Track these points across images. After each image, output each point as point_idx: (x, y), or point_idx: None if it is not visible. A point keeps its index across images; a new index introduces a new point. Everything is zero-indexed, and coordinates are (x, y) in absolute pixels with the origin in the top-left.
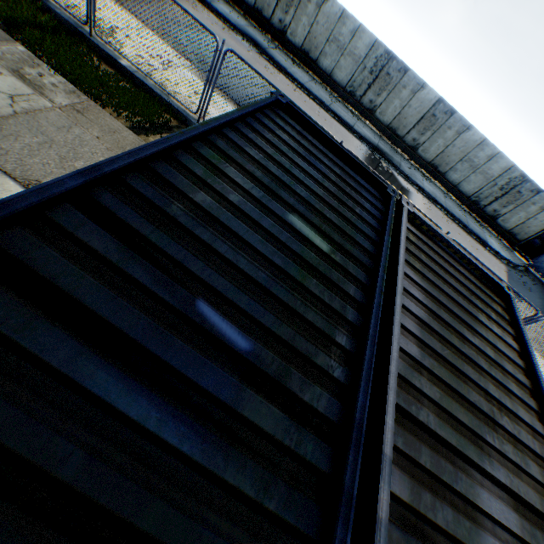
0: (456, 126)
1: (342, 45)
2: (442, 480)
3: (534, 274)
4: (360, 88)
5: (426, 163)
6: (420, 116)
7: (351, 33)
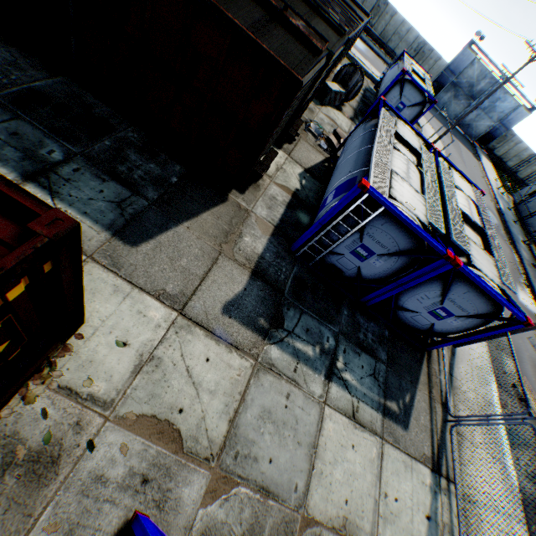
0: (390, 13)
1: None
2: (345, 4)
3: (435, 107)
4: None
5: (376, 39)
6: (372, 8)
7: None
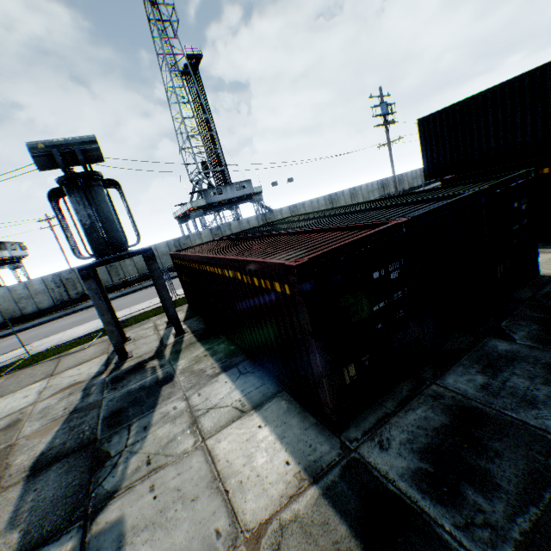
0: (404, 176)
1: (371, 191)
2: None
3: None
4: (383, 194)
5: (408, 190)
6: (397, 183)
7: (371, 186)
